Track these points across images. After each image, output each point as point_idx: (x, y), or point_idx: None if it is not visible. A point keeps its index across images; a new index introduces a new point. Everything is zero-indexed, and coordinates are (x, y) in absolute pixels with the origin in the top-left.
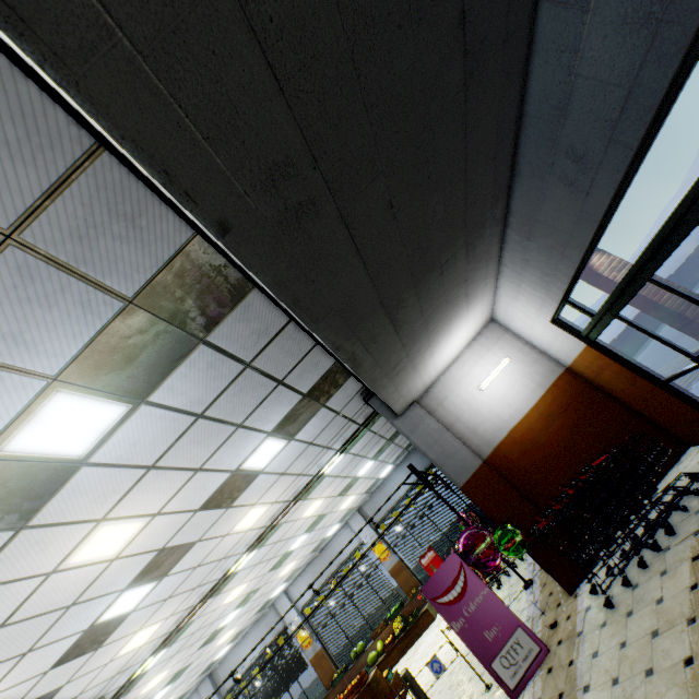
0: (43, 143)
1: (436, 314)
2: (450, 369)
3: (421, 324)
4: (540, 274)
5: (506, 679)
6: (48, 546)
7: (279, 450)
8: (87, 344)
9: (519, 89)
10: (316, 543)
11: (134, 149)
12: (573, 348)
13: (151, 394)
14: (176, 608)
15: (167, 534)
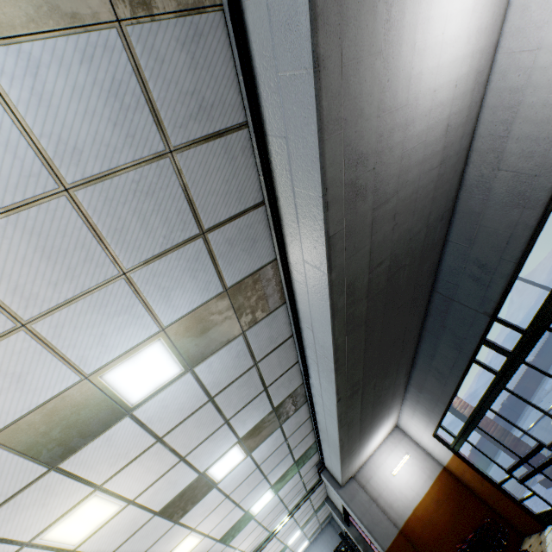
0: (287, 364)
1: (375, 423)
2: (373, 456)
3: (368, 428)
4: (425, 409)
5: None
6: (170, 541)
7: (268, 500)
8: (255, 425)
9: (416, 345)
10: None
11: (336, 386)
12: (446, 454)
13: (253, 450)
14: None
15: None
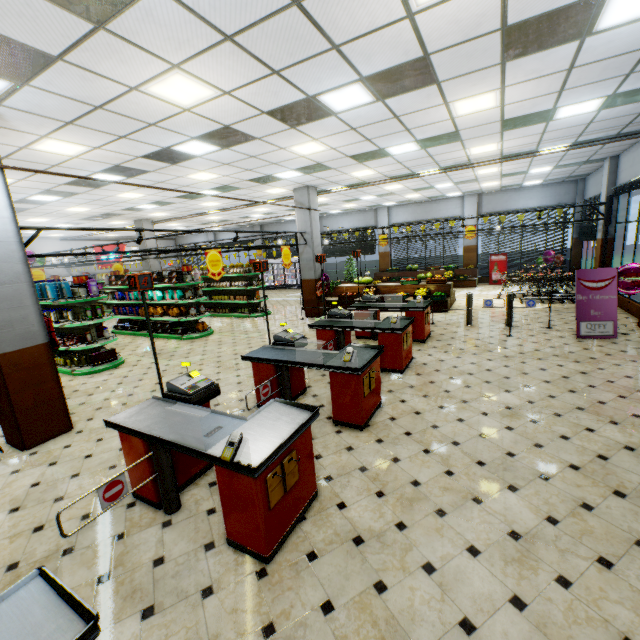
0: None
1: None
2: None
3: None
4: None
5: (581, 331)
6: (476, 85)
7: (581, 113)
8: None
9: None
10: (439, 194)
11: None
12: None
13: None
14: (386, 171)
15: (474, 124)
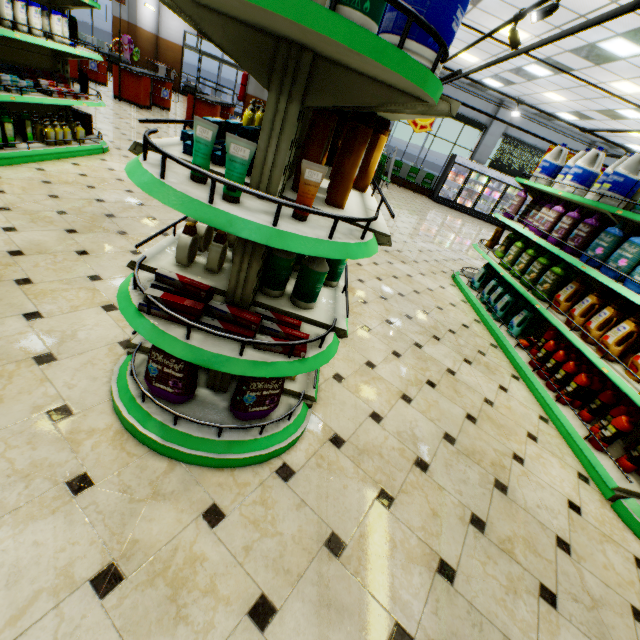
0: None
1: None
2: None
3: None
4: None
5: None
6: None
7: None
8: None
9: None
10: None
11: None
12: (176, 41)
13: None
14: None
15: None
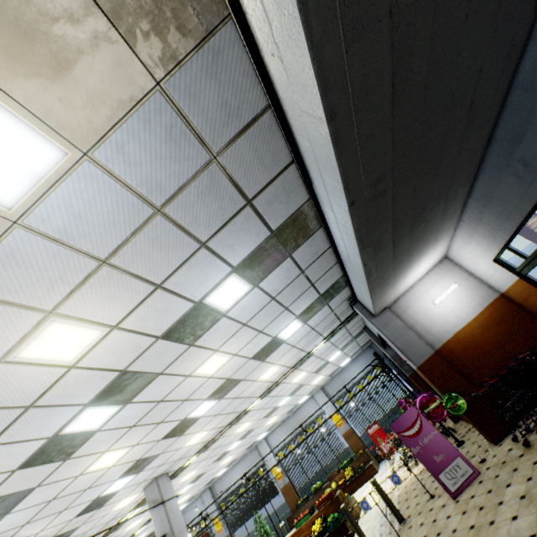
0: (274, 164)
1: (415, 250)
2: (412, 288)
3: (406, 256)
4: (489, 229)
5: (448, 486)
6: (194, 359)
7: (297, 329)
8: (251, 252)
9: (492, 126)
10: (291, 406)
11: (342, 176)
12: (508, 280)
13: (260, 282)
14: (216, 424)
15: (233, 370)
